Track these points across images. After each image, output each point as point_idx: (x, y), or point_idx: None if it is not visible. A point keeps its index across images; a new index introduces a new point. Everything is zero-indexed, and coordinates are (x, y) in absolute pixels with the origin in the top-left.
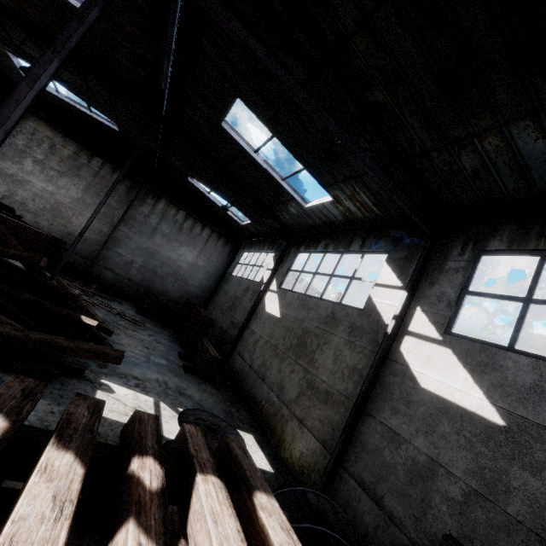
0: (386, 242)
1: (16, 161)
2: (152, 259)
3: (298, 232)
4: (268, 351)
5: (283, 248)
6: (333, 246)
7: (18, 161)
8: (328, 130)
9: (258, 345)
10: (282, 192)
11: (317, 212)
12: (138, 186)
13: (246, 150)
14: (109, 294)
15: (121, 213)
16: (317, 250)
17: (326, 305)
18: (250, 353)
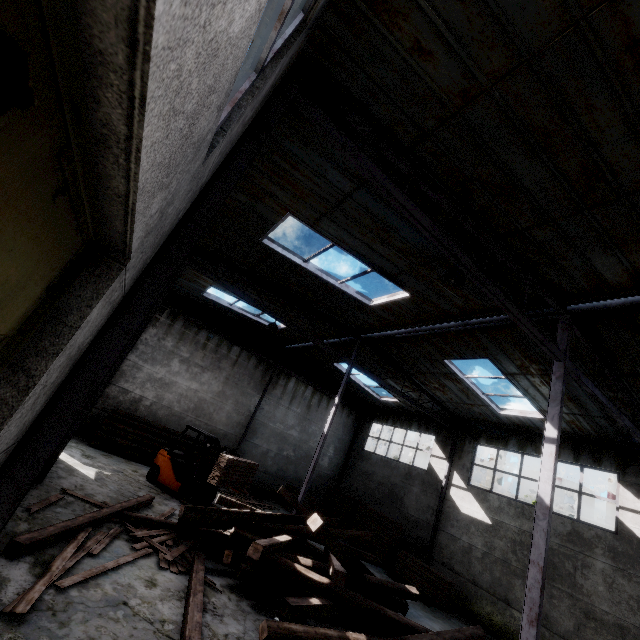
0: (609, 462)
1: (165, 364)
2: (285, 444)
3: (466, 420)
4: (495, 565)
5: (454, 437)
6: (533, 449)
7: (166, 363)
8: (625, 426)
9: (472, 555)
10: (476, 400)
11: (512, 417)
12: (271, 368)
13: (459, 376)
14: (260, 498)
15: (257, 400)
16: (509, 449)
17: (560, 520)
18: (464, 565)
